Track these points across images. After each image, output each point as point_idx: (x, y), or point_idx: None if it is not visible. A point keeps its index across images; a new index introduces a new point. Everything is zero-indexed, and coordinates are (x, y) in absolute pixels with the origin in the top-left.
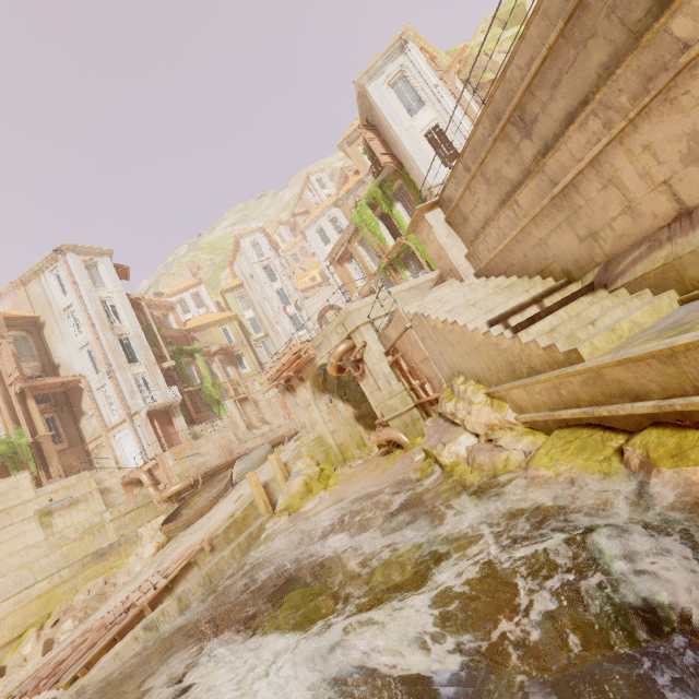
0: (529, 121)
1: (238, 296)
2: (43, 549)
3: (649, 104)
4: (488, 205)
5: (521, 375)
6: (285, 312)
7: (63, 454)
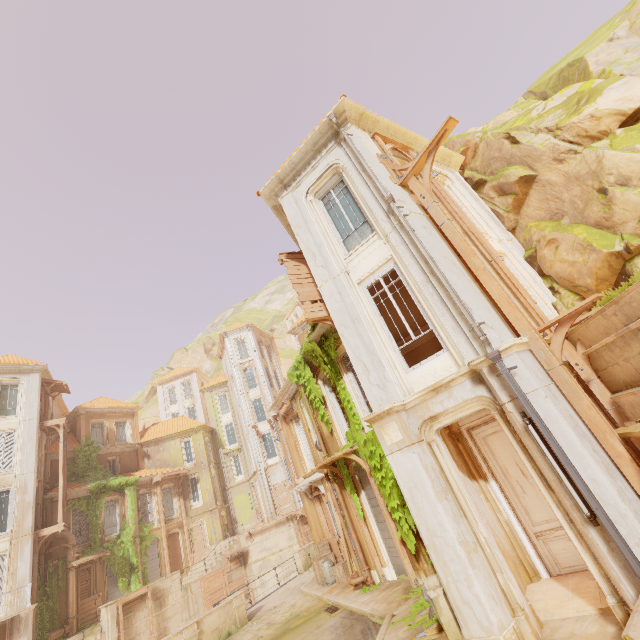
0: None
1: (220, 395)
2: None
3: None
4: None
5: None
6: (256, 431)
7: None
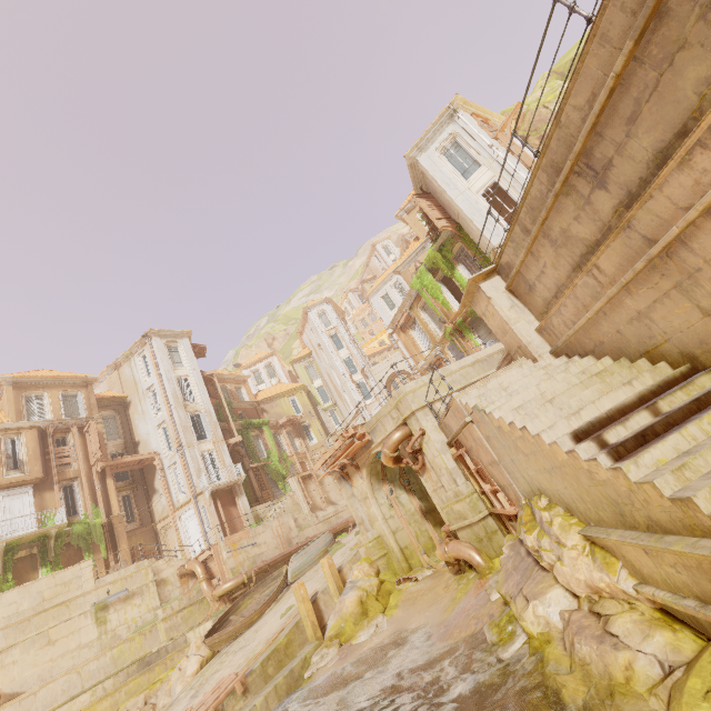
0: (600, 168)
1: (307, 365)
2: (94, 650)
3: None
4: (558, 271)
5: (635, 524)
6: (352, 381)
7: (134, 534)
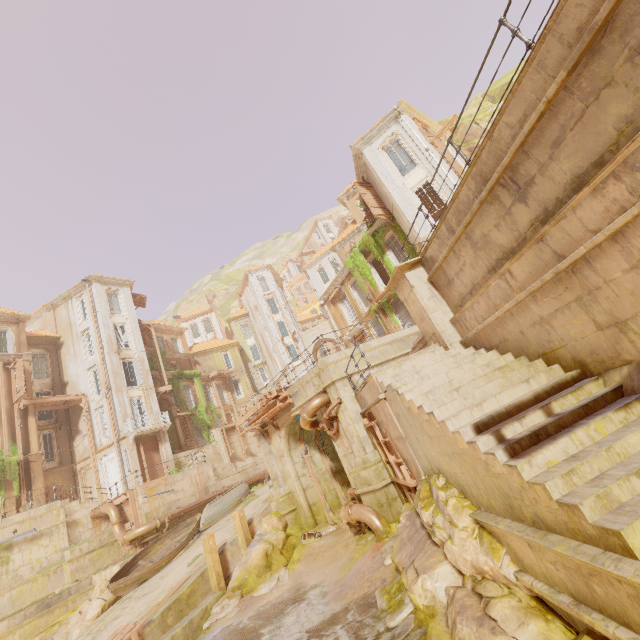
0: (523, 183)
1: (243, 324)
2: None
3: None
4: (476, 270)
5: (522, 517)
6: (282, 343)
7: (51, 473)
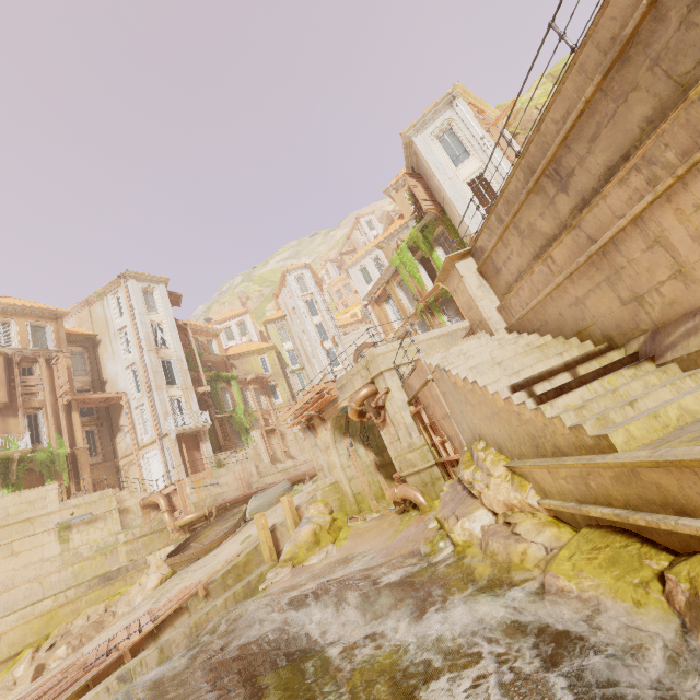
0: (565, 175)
1: (280, 327)
2: (56, 564)
3: None
4: (522, 258)
5: (545, 452)
6: (322, 347)
7: (96, 468)
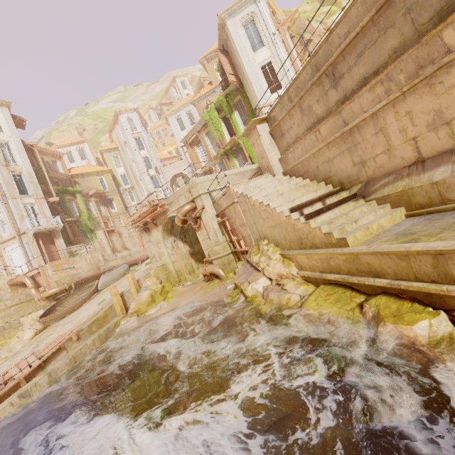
0: (337, 76)
1: (113, 156)
2: None
3: (417, 84)
4: (300, 128)
5: (306, 247)
6: (148, 173)
7: None
